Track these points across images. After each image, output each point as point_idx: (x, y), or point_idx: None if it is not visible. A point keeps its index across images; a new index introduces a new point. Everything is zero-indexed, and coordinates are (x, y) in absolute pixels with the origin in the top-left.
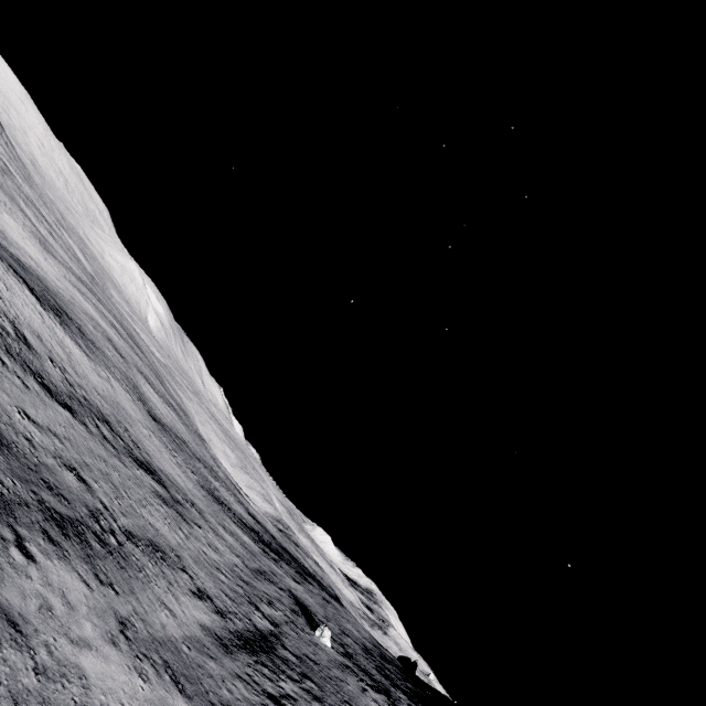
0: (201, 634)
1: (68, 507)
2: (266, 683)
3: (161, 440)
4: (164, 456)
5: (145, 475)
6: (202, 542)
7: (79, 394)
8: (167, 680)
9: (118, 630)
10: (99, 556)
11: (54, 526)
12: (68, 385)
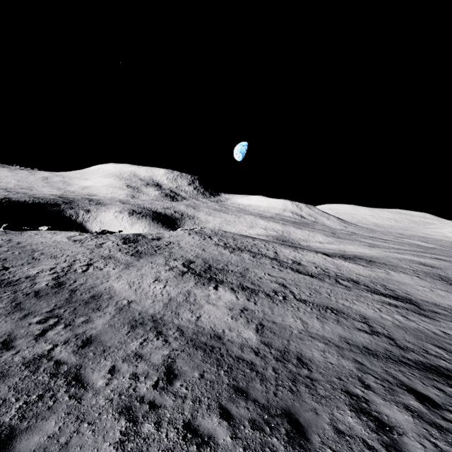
0: (334, 338)
1: (258, 288)
2: (426, 389)
3: None
4: (451, 299)
5: (377, 297)
6: (451, 330)
7: (332, 274)
8: (252, 326)
9: (239, 309)
10: (259, 297)
11: (240, 288)
12: (323, 272)
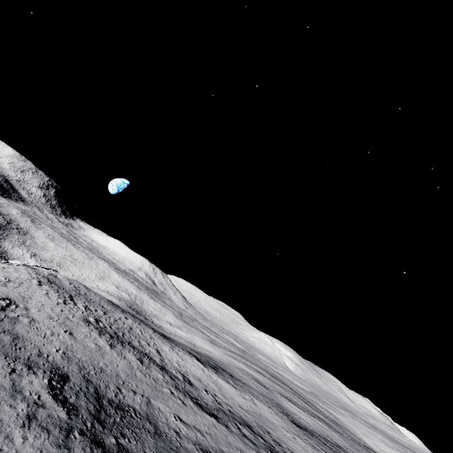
0: None
1: None
2: None
3: (307, 442)
4: None
5: None
6: None
7: (225, 408)
8: None
9: None
10: None
11: None
12: (217, 403)
